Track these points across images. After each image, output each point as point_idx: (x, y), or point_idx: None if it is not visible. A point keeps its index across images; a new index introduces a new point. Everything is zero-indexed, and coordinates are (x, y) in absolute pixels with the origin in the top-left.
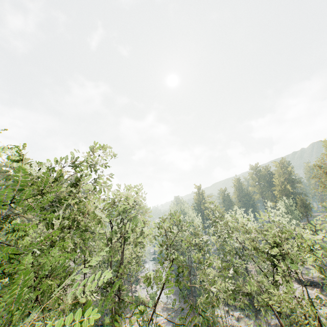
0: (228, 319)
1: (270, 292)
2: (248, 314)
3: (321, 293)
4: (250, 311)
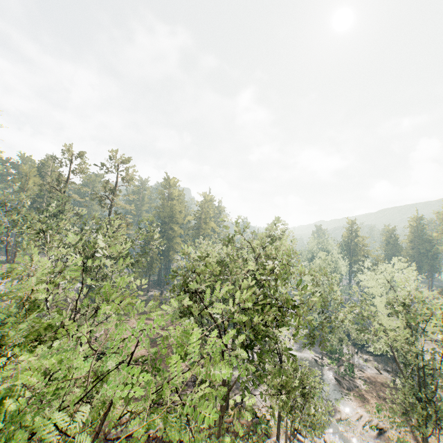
0: (355, 358)
1: (397, 339)
2: (377, 360)
3: (438, 348)
4: (380, 359)
